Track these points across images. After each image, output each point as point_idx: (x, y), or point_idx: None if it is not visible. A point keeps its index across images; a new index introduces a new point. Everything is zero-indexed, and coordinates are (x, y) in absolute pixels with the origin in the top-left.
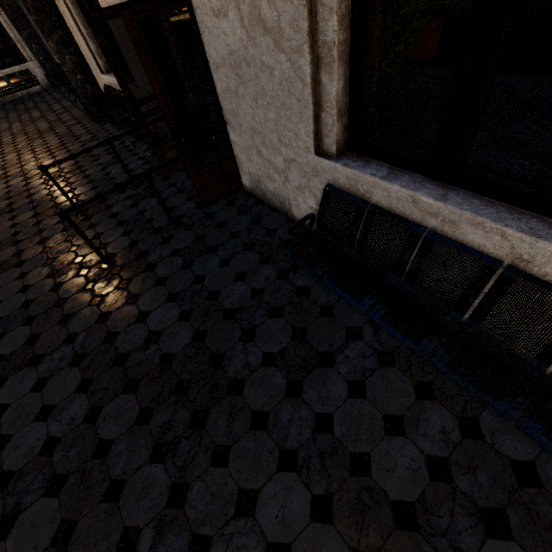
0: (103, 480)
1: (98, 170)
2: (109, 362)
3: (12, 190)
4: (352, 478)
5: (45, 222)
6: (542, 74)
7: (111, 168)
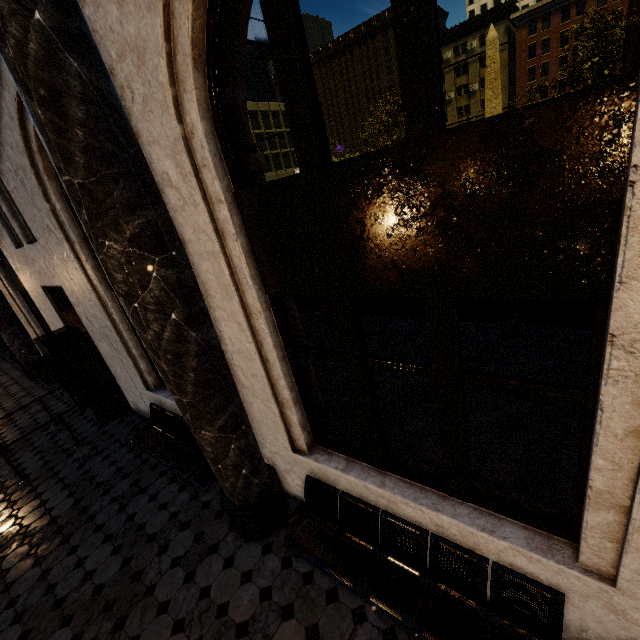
0: (2, 586)
1: (28, 418)
2: (15, 533)
3: None
4: (135, 533)
5: None
6: None
7: (39, 415)
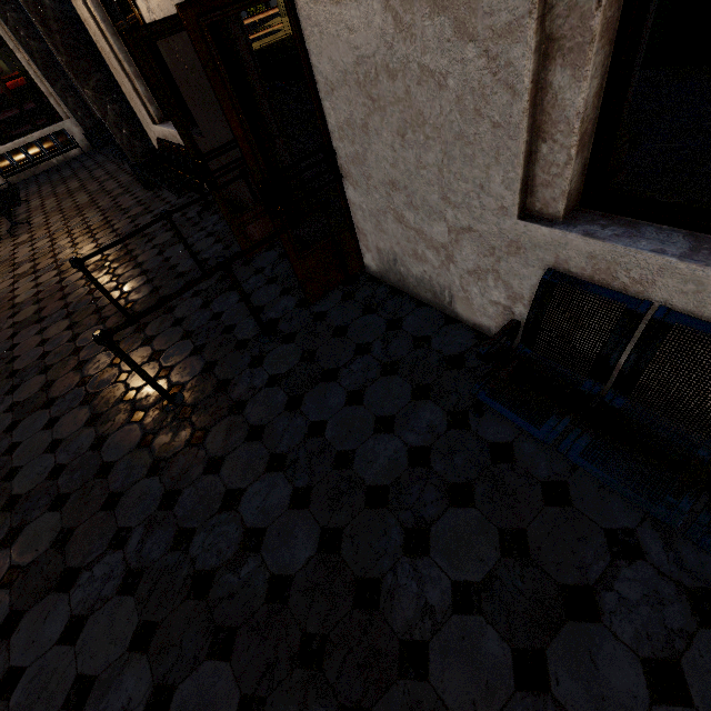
0: None
1: (154, 255)
2: (183, 589)
3: (42, 289)
4: None
5: (83, 335)
6: None
7: (171, 251)
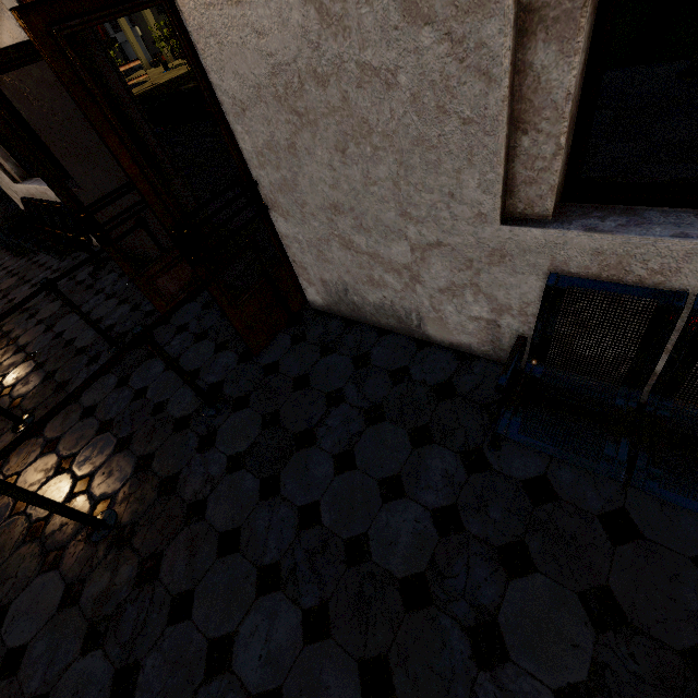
0: None
1: (40, 332)
2: None
3: None
4: None
5: None
6: (636, 65)
7: (63, 324)
